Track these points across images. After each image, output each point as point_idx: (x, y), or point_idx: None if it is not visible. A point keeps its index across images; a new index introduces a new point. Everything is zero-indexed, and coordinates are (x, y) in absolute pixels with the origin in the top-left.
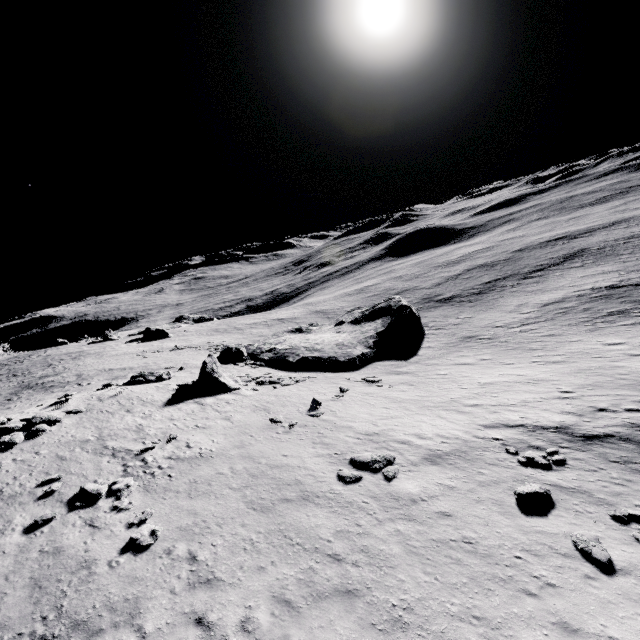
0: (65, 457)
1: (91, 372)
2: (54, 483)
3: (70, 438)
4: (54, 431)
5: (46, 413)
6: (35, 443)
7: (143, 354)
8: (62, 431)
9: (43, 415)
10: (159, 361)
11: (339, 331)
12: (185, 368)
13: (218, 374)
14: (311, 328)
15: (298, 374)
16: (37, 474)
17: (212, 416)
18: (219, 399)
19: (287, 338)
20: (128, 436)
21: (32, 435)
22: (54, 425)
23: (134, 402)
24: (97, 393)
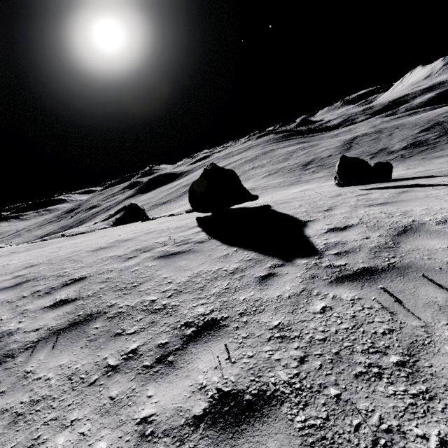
0: None
1: None
2: None
3: None
4: None
5: None
6: None
7: None
8: None
9: None
10: None
11: None
12: None
13: None
14: None
15: None
16: None
17: None
18: None
19: None
20: None
21: None
22: None
23: None
24: None
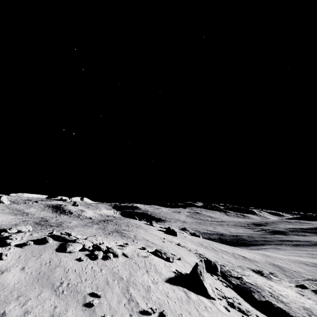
0: (109, 282)
1: (140, 237)
2: (96, 298)
3: (117, 270)
4: (113, 261)
5: (115, 248)
6: (103, 263)
7: (163, 239)
8: (116, 263)
9: (114, 249)
10: (169, 247)
11: (302, 293)
12: (181, 259)
13: (203, 277)
14: (271, 276)
15: (263, 315)
16: (94, 284)
17: (193, 313)
18: (200, 299)
19: (250, 274)
20: (141, 291)
21: (105, 257)
22: (115, 257)
23: (151, 267)
24: (138, 250)
